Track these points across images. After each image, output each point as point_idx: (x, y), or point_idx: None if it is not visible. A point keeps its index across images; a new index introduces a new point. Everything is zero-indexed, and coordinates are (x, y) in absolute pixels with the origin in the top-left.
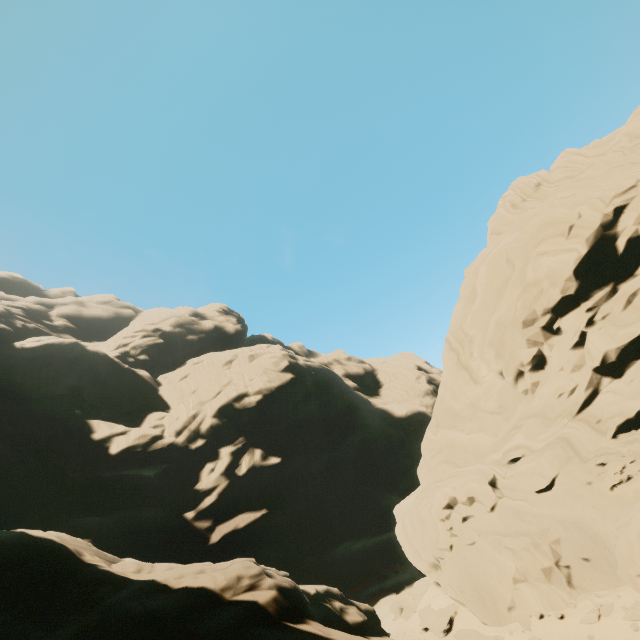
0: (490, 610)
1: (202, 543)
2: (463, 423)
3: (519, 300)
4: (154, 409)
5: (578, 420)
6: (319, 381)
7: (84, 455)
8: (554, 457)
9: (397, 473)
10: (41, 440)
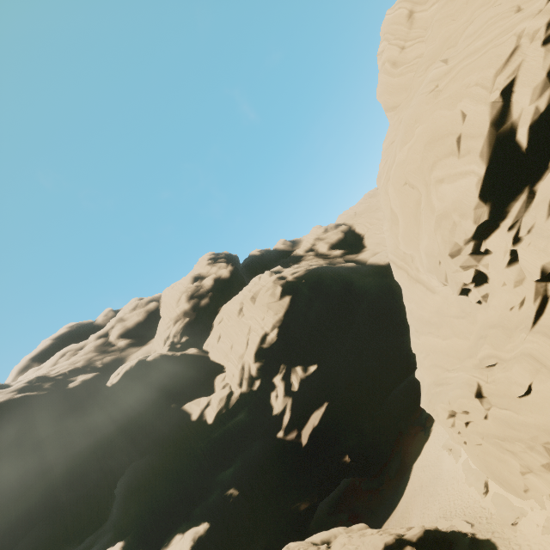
0: (510, 491)
1: (298, 448)
2: (436, 329)
3: (437, 234)
4: (215, 374)
5: (535, 333)
6: (311, 284)
7: (196, 432)
8: (523, 371)
9: None
10: (166, 436)
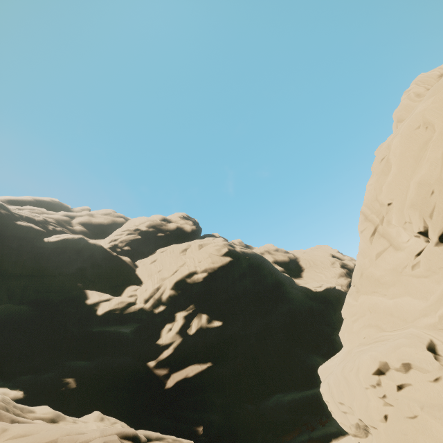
0: None
1: (160, 387)
2: (385, 288)
3: None
4: (131, 284)
5: None
6: (252, 264)
7: (80, 315)
8: None
9: (319, 338)
10: (54, 303)
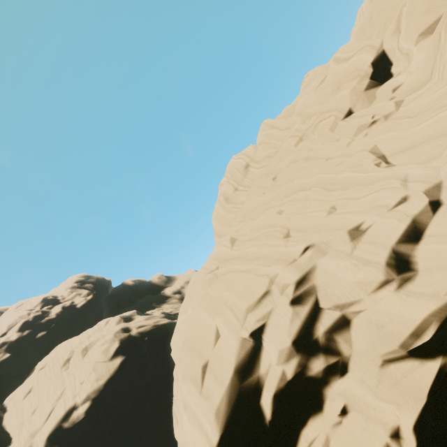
0: None
1: None
2: None
3: None
4: None
5: None
6: (154, 343)
7: None
8: None
9: None
10: None
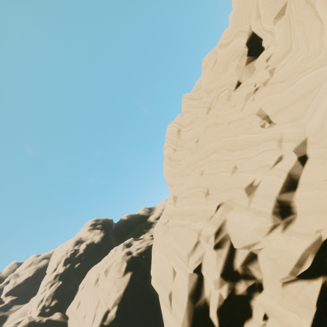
0: None
1: None
2: None
3: None
4: None
5: None
6: (149, 258)
7: None
8: None
9: None
10: None
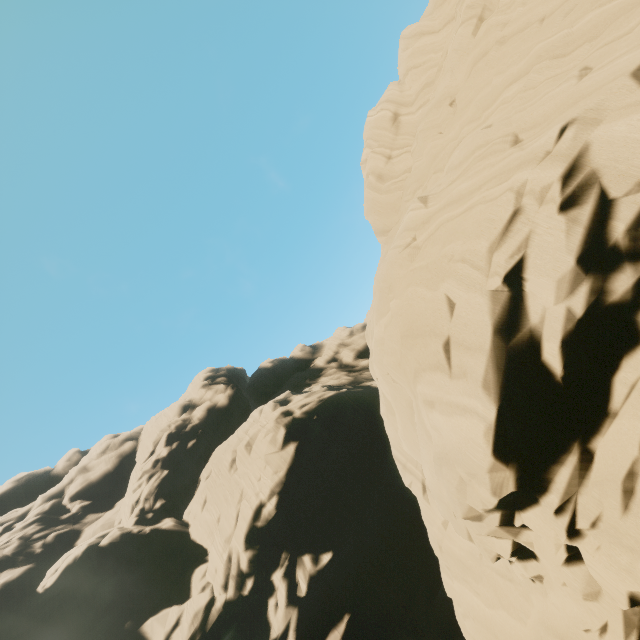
0: None
1: None
2: (474, 580)
3: (439, 481)
4: (194, 563)
5: None
6: (326, 420)
7: None
8: None
9: None
10: None
